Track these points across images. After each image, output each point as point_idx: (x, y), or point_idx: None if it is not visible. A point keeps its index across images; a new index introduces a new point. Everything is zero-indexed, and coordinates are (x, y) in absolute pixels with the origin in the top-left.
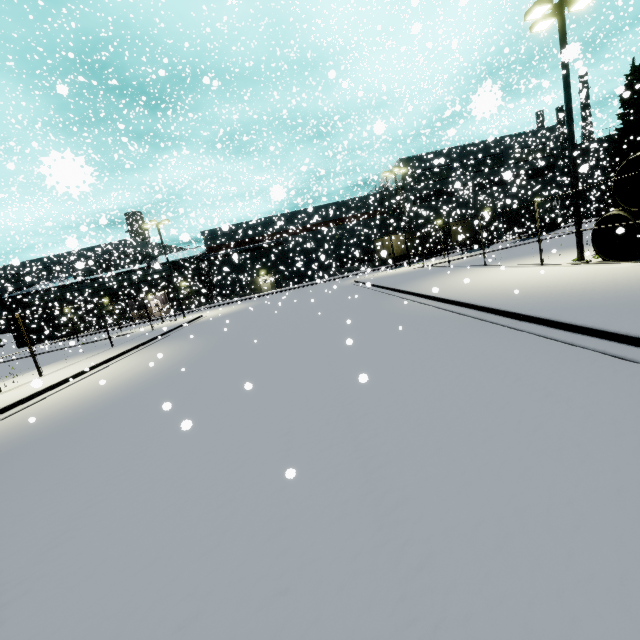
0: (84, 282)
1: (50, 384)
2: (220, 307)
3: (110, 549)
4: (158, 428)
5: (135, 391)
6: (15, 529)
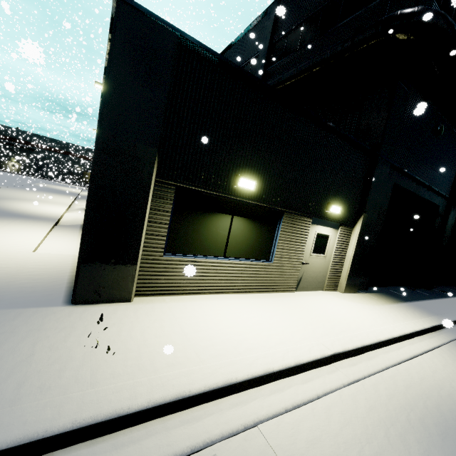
0: None
1: None
2: None
3: None
4: None
5: None
6: None
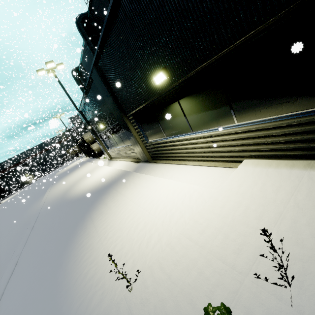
0: None
1: None
2: (10, 196)
3: None
4: None
5: None
6: None
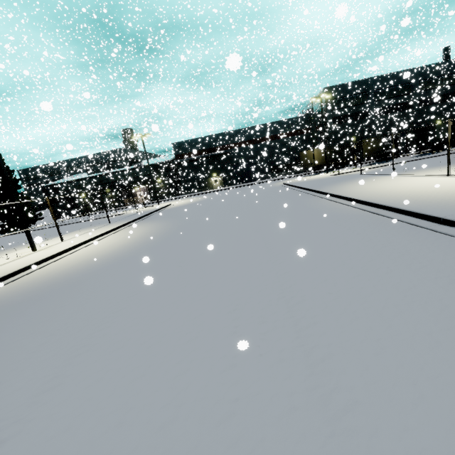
0: (94, 177)
1: (66, 248)
2: (183, 198)
3: (86, 403)
4: (134, 291)
5: (121, 258)
6: (23, 366)
